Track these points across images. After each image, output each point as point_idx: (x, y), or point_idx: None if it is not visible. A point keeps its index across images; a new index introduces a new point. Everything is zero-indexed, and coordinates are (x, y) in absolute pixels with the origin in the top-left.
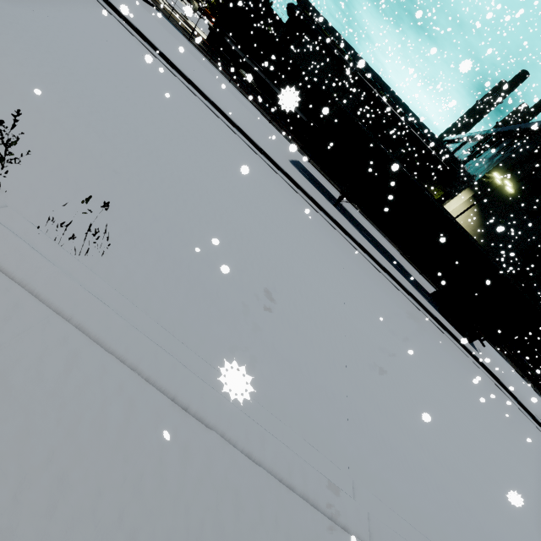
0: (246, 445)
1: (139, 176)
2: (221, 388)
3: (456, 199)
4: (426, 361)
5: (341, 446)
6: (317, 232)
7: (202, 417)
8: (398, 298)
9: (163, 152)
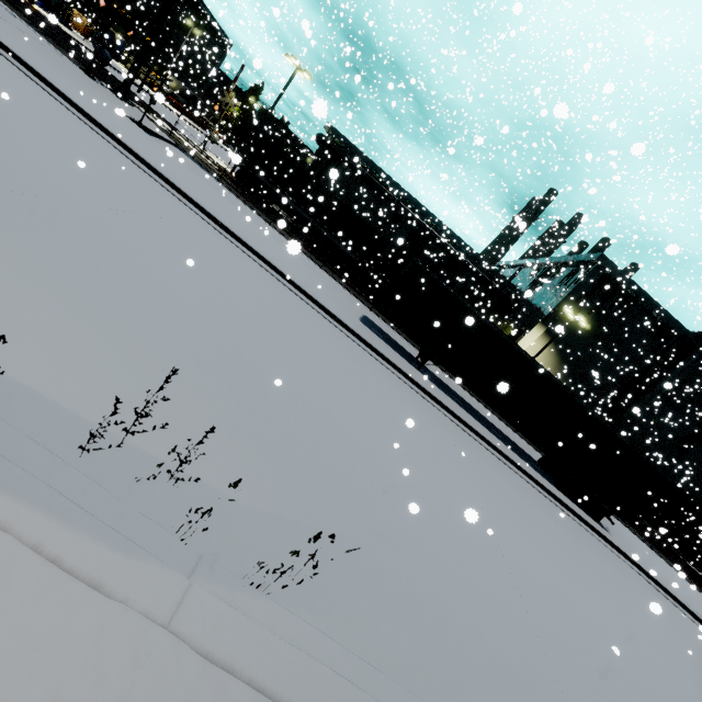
0: None
1: (268, 421)
2: None
3: (529, 335)
4: (581, 574)
5: None
6: (421, 418)
7: None
8: (518, 484)
9: (268, 368)
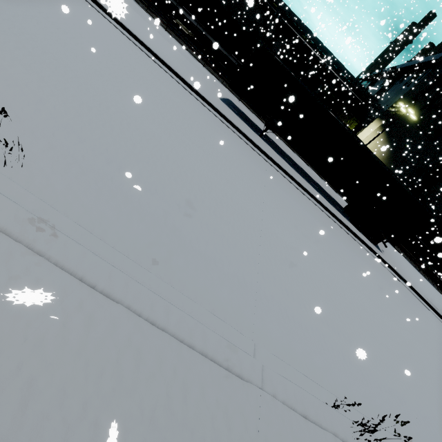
0: (151, 315)
1: (66, 104)
2: (134, 274)
3: (367, 128)
4: (334, 258)
5: (247, 319)
6: (242, 157)
7: (109, 293)
8: (314, 211)
9: (93, 85)
